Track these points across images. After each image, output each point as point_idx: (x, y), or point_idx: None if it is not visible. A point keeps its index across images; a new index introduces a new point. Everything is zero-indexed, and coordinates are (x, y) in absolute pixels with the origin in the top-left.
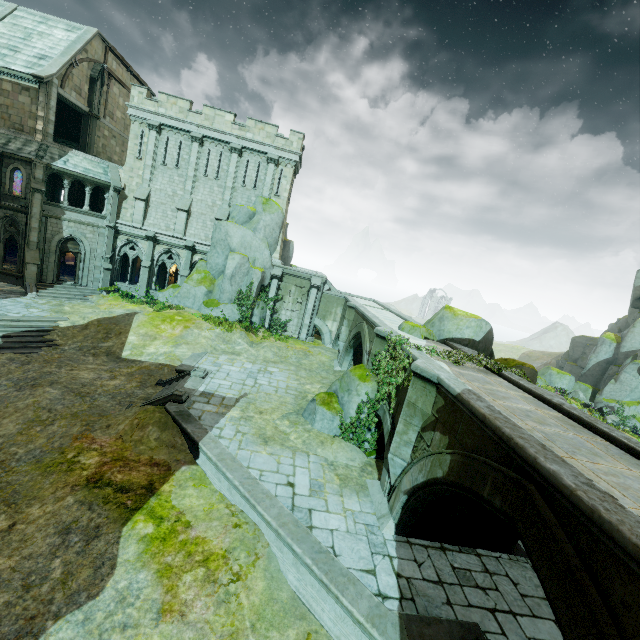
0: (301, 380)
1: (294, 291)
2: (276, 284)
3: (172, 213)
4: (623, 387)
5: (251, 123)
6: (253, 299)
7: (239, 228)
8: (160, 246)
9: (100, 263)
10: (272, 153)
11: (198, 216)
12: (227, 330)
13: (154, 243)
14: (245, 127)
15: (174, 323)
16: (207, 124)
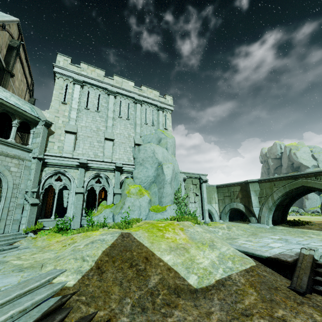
0: (300, 236)
1: (192, 188)
2: (183, 185)
3: (98, 143)
4: (312, 200)
5: (144, 88)
6: (184, 197)
7: (159, 147)
8: (89, 172)
9: (22, 200)
10: (159, 105)
11: (119, 144)
12: (197, 223)
13: (83, 170)
14: (141, 90)
15: (170, 229)
16: (118, 85)
